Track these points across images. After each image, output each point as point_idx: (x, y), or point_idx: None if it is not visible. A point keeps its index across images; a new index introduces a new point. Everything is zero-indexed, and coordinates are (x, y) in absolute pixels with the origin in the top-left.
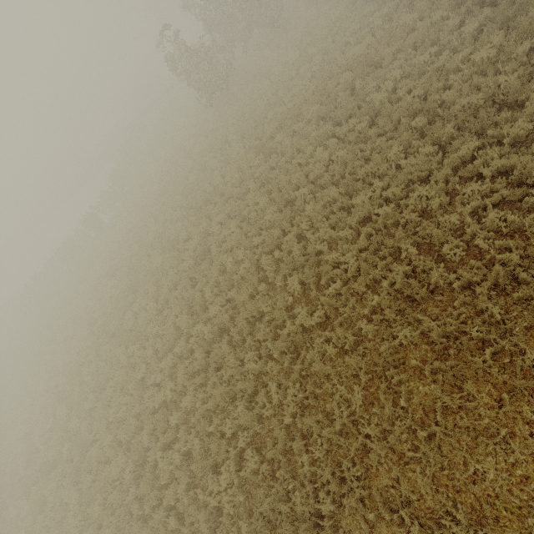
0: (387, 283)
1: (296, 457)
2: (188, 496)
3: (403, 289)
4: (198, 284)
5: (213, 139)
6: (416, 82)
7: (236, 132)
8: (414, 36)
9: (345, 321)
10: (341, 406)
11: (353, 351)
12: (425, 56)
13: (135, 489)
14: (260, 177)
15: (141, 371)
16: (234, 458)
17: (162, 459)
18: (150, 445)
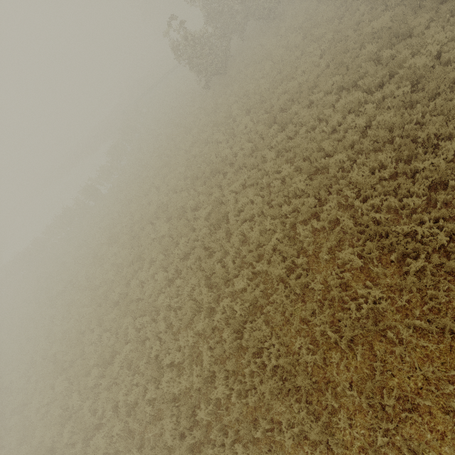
0: None
1: None
2: None
3: None
4: (215, 254)
5: (213, 116)
6: None
7: (239, 108)
8: (452, 3)
9: (436, 307)
10: None
11: None
12: None
13: None
14: (276, 147)
15: (155, 348)
16: None
17: None
18: (173, 444)
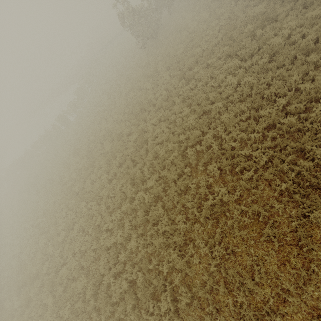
0: (293, 174)
1: (219, 297)
2: (133, 313)
3: (311, 179)
4: (138, 164)
5: (146, 70)
6: (310, 29)
7: (163, 65)
8: None
9: (255, 199)
10: (260, 265)
11: (264, 222)
12: (315, 12)
13: (93, 301)
14: (182, 95)
15: (98, 220)
16: (169, 291)
17: (113, 283)
18: (105, 273)
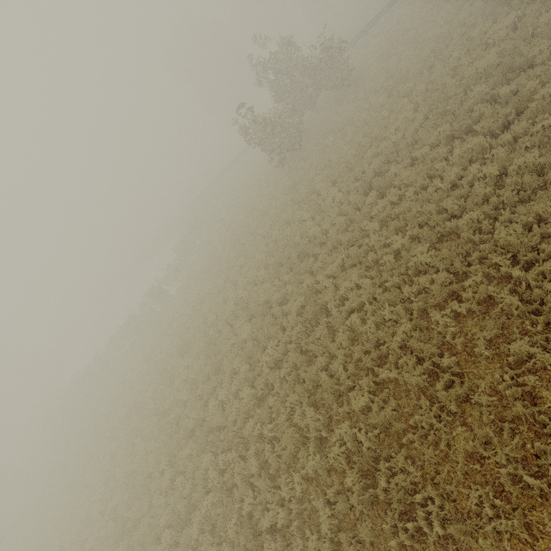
0: None
1: None
2: None
3: None
4: (317, 358)
5: (292, 194)
6: None
7: (322, 181)
8: None
9: None
10: None
11: None
12: None
13: None
14: (377, 216)
15: (247, 502)
16: None
17: None
18: None
